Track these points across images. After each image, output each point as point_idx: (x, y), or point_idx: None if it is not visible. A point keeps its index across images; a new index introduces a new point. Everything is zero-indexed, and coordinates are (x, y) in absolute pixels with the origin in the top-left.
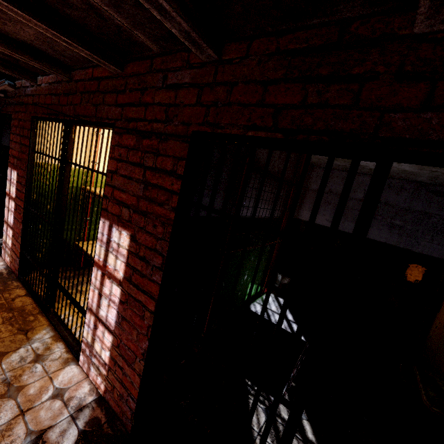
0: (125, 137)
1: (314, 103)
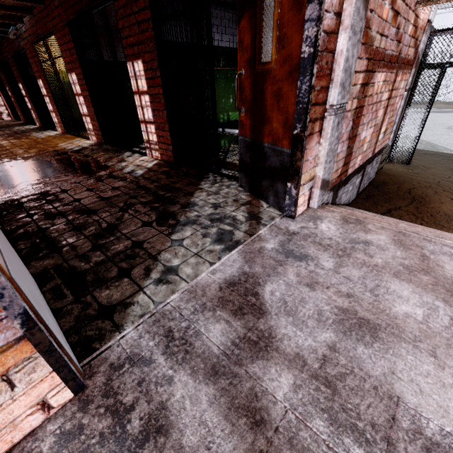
0: (58, 34)
1: (75, 2)
